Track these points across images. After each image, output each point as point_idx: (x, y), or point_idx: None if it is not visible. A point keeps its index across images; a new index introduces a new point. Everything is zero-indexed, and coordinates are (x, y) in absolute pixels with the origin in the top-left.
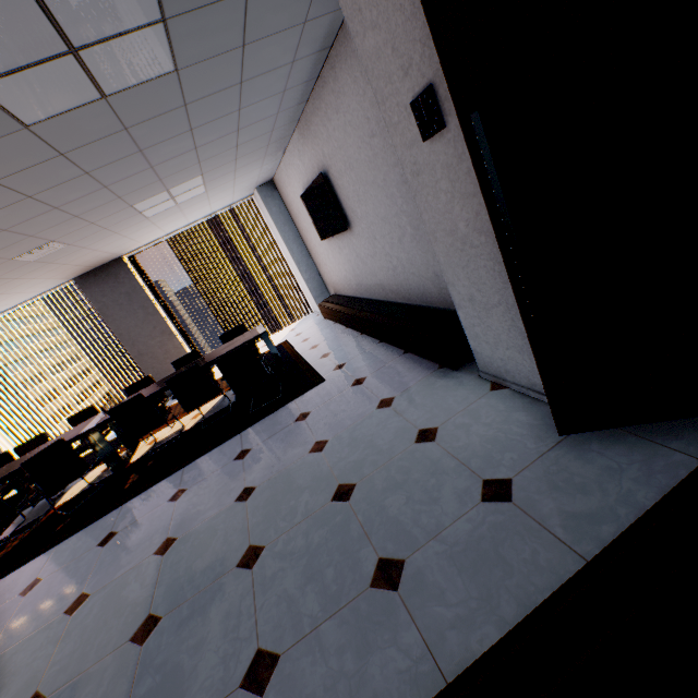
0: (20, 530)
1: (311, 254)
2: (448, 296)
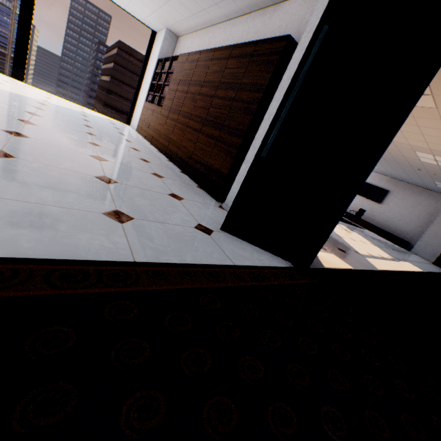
0: None
1: None
2: (402, 235)
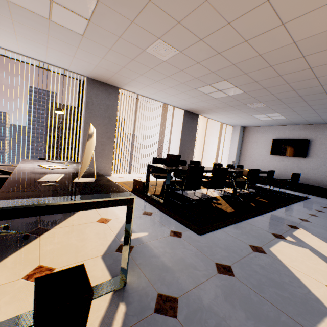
0: (208, 198)
1: (241, 155)
2: None
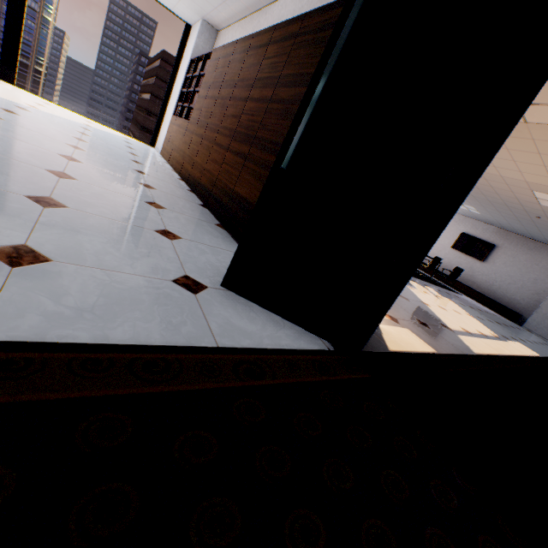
0: None
1: None
2: (512, 305)
